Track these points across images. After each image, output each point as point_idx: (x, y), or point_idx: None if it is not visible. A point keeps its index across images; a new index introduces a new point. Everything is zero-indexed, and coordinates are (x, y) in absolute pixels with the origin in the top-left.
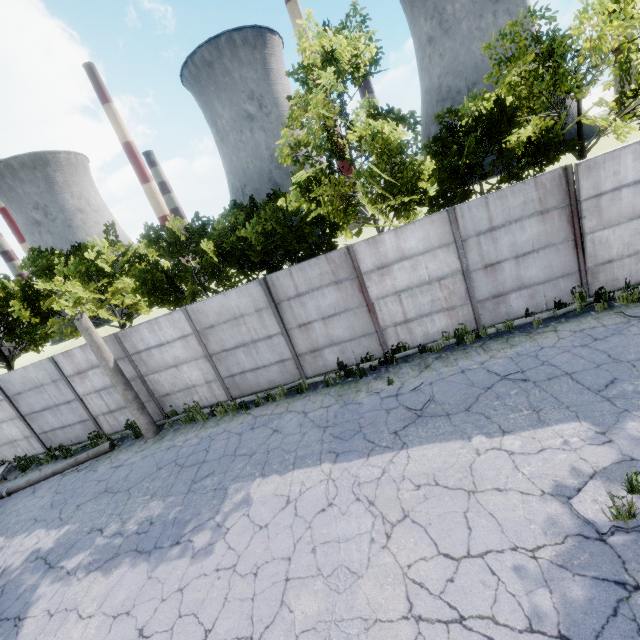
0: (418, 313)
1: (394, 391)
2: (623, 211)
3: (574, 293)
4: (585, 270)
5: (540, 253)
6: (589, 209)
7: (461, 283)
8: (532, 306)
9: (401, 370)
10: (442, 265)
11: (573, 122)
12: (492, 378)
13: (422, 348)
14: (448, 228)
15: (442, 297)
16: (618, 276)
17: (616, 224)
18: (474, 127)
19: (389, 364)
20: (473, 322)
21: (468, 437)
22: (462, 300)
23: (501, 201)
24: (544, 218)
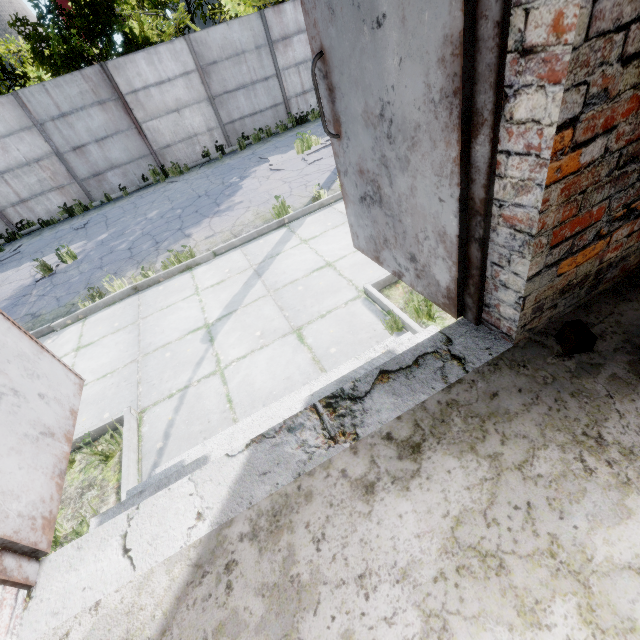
0: (31, 193)
1: (2, 255)
2: (159, 106)
3: (148, 170)
4: (155, 153)
5: (115, 138)
6: (133, 103)
7: (60, 164)
8: (129, 183)
9: (20, 241)
10: (33, 147)
11: (170, 25)
12: (69, 231)
13: (42, 223)
14: (22, 112)
15: (48, 177)
16: (180, 157)
17: (159, 116)
18: (77, 12)
19: (12, 239)
20: (87, 198)
21: (21, 265)
22: (68, 179)
23: (60, 90)
24: (105, 108)
